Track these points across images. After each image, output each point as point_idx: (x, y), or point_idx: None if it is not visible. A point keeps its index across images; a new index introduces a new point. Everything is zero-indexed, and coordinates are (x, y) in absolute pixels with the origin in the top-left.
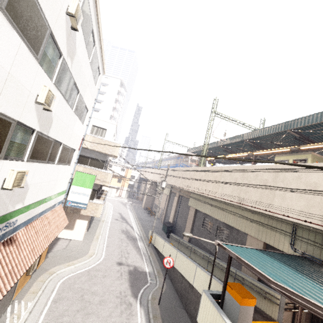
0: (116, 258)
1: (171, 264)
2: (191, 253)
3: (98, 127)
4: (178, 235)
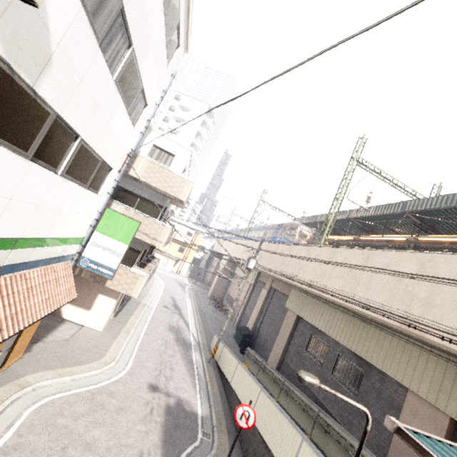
0: (150, 375)
1: (251, 422)
2: (281, 393)
3: (162, 150)
4: (260, 353)
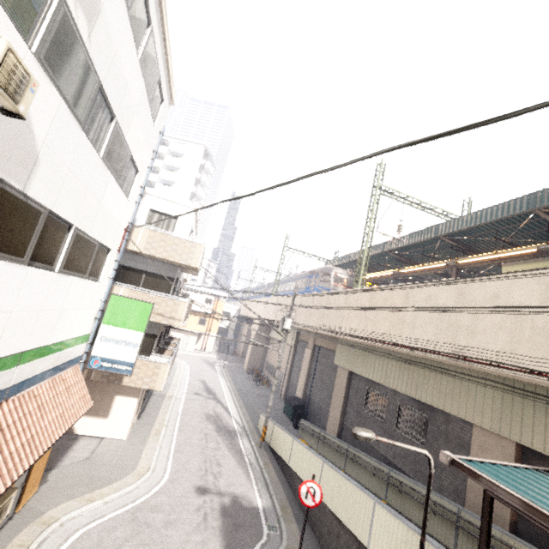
0: (194, 476)
1: (318, 498)
2: (347, 462)
3: (161, 214)
4: (316, 423)
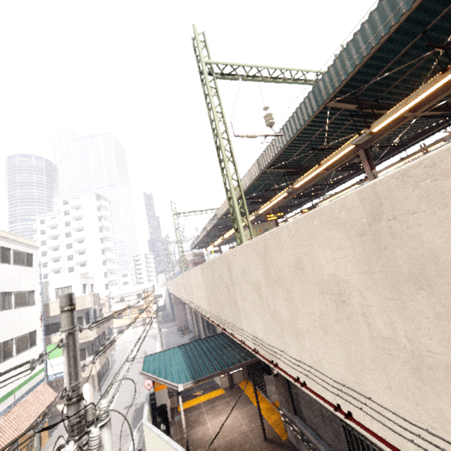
0: (125, 403)
1: (151, 385)
2: None
3: (62, 288)
4: None
